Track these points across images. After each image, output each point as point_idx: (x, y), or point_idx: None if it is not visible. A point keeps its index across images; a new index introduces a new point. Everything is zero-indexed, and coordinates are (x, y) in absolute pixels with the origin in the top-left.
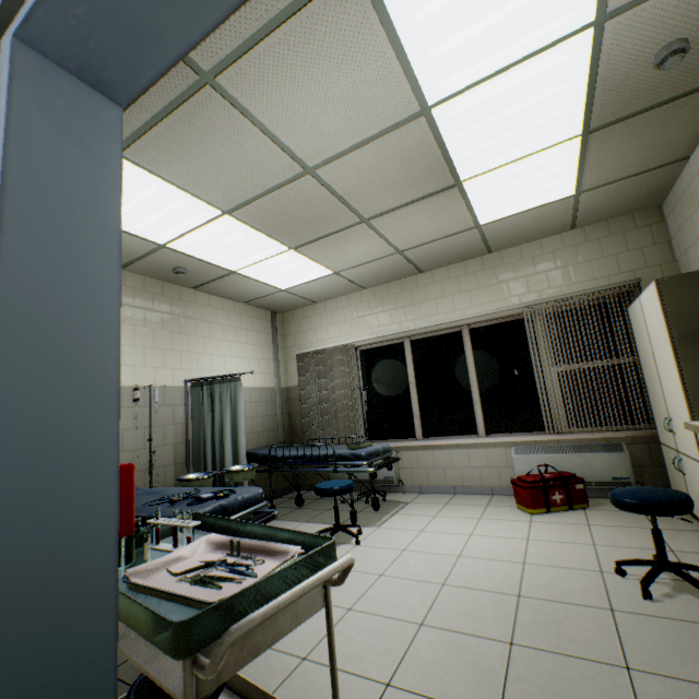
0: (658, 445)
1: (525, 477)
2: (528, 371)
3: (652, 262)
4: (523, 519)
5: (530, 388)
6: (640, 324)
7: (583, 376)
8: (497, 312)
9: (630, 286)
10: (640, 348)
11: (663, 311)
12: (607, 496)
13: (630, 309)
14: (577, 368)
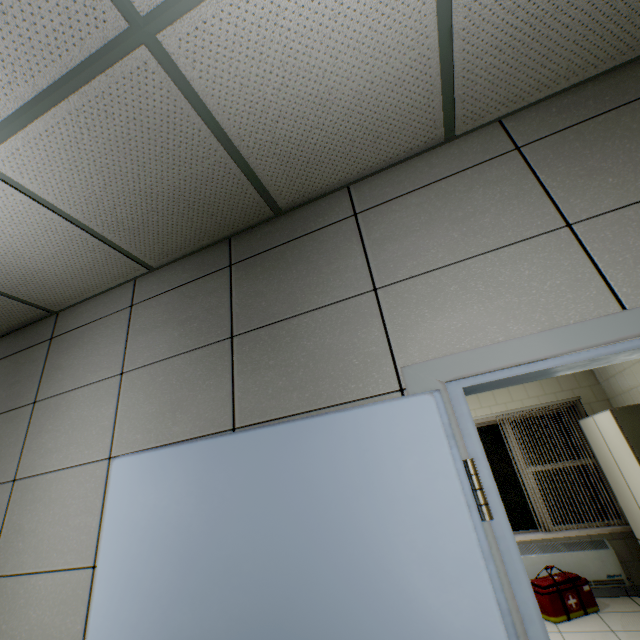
0: (632, 539)
1: (538, 581)
2: (507, 471)
3: (583, 383)
4: (551, 629)
5: (512, 486)
6: (597, 436)
7: (555, 475)
8: (474, 419)
9: (573, 401)
10: (599, 454)
11: (622, 433)
12: (606, 594)
13: (583, 422)
14: (550, 469)
